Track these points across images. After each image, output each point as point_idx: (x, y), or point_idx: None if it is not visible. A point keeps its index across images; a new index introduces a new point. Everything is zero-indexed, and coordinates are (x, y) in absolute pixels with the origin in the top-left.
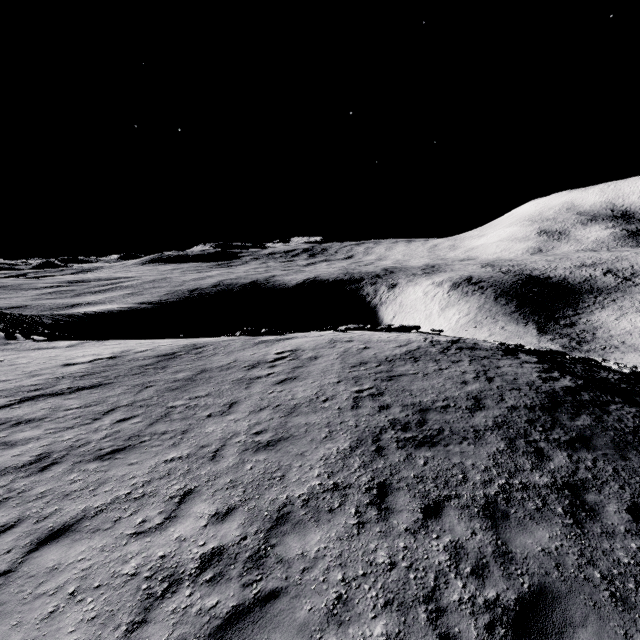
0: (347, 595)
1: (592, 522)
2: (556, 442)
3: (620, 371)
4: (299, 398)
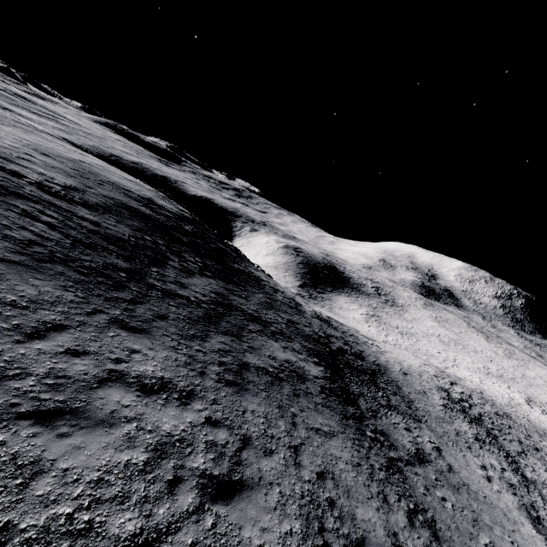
0: (4, 138)
1: (86, 179)
2: (117, 188)
3: (228, 246)
4: (55, 147)
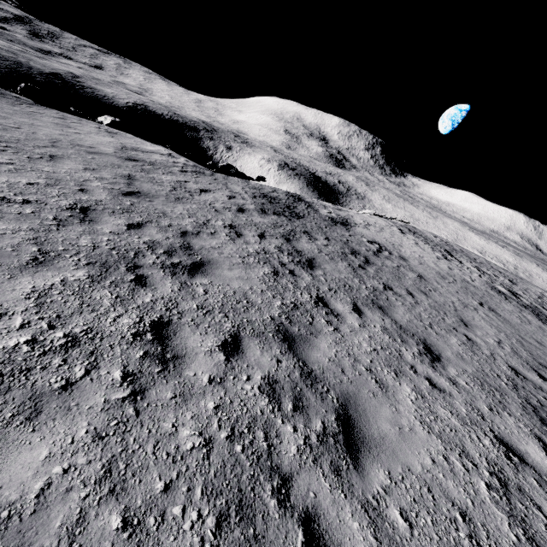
0: None
1: None
2: None
3: None
4: (486, 261)
